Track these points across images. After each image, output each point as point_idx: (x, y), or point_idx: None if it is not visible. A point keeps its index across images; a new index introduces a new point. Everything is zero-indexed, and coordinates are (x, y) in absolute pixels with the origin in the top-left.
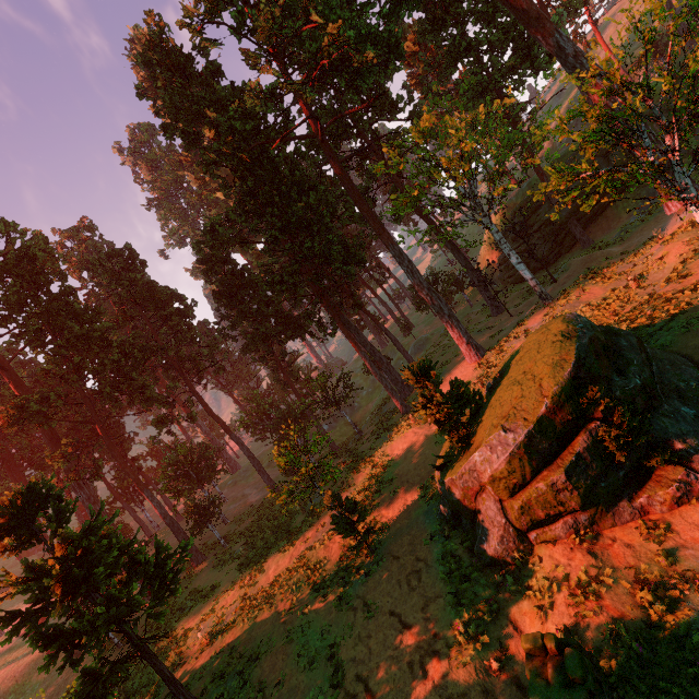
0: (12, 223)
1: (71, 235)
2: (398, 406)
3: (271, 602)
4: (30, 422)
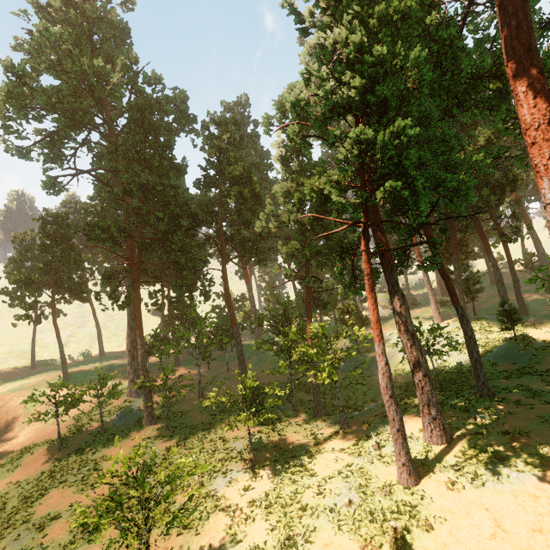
0: (158, 76)
1: (230, 108)
2: (396, 461)
3: None
4: (98, 241)
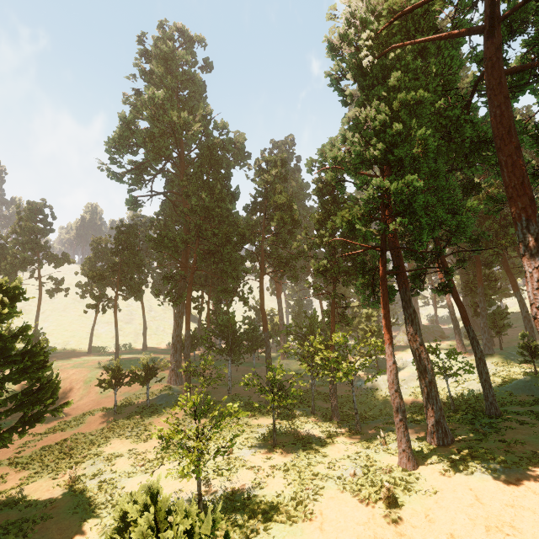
0: (225, 123)
1: (278, 146)
2: (398, 448)
3: (91, 515)
4: (165, 248)
